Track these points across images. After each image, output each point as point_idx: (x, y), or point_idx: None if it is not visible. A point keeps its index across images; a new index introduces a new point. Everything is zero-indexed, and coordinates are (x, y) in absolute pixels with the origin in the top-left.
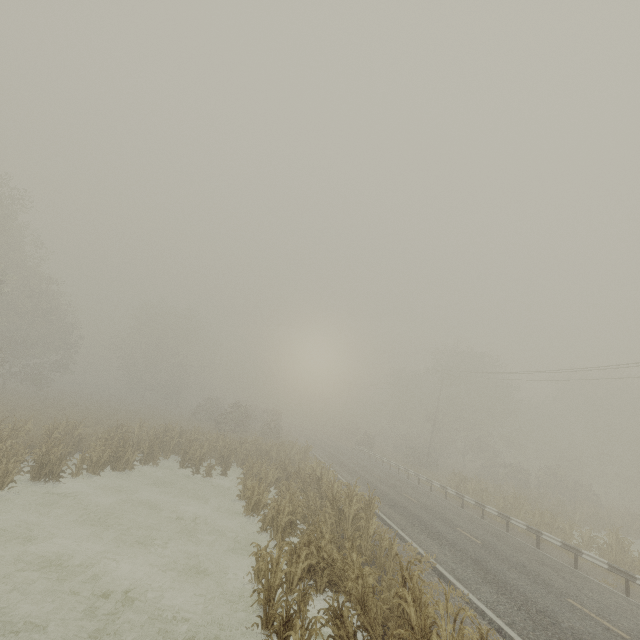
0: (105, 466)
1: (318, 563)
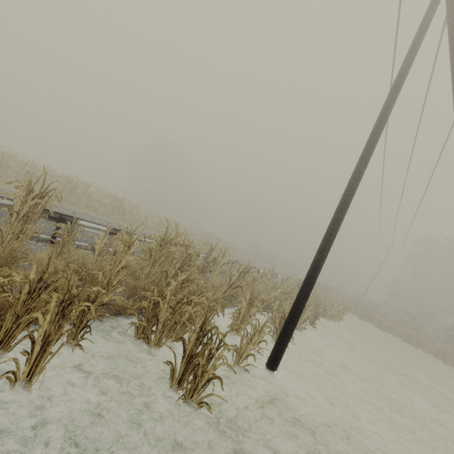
0: None
1: None
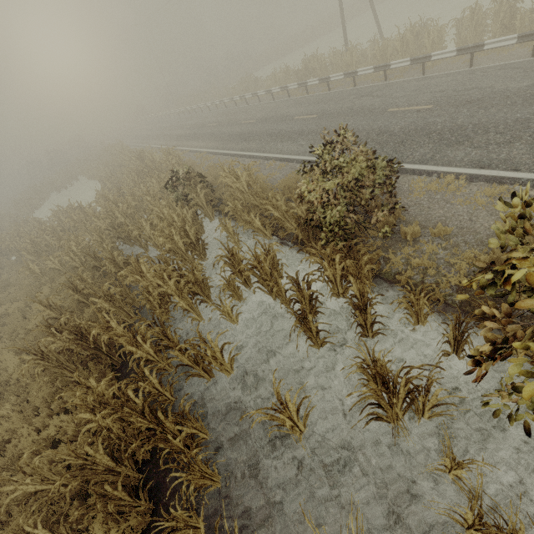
0: (33, 211)
1: (114, 169)
